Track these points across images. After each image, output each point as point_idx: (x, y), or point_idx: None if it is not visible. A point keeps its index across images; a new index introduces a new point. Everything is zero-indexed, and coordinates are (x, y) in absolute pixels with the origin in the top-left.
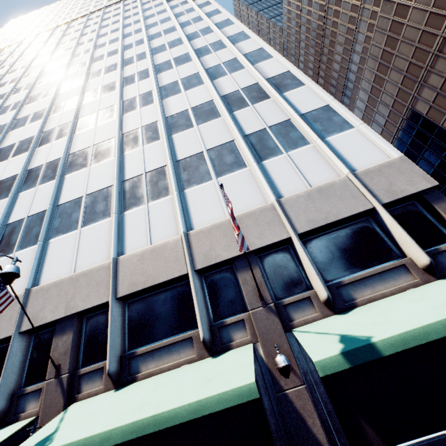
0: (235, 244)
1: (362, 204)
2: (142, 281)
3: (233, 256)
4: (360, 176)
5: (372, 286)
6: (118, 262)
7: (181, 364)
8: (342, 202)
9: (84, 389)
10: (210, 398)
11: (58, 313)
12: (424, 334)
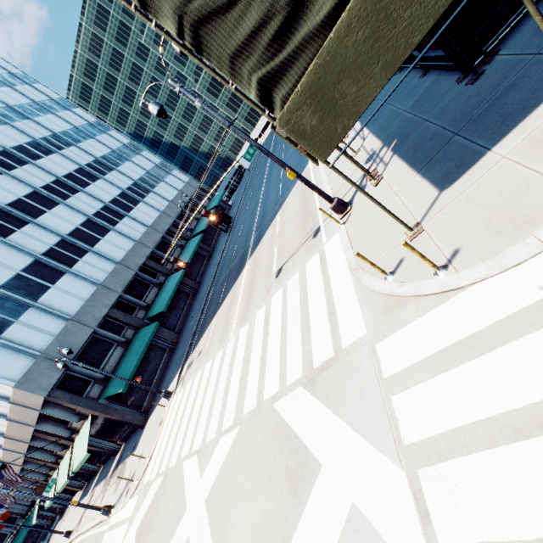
0: (26, 434)
1: (35, 412)
2: (24, 449)
3: (31, 436)
4: (16, 402)
5: (77, 424)
6: (6, 448)
7: (66, 451)
8: (29, 413)
9: (58, 460)
10: (65, 482)
11: (21, 460)
12: (77, 468)
